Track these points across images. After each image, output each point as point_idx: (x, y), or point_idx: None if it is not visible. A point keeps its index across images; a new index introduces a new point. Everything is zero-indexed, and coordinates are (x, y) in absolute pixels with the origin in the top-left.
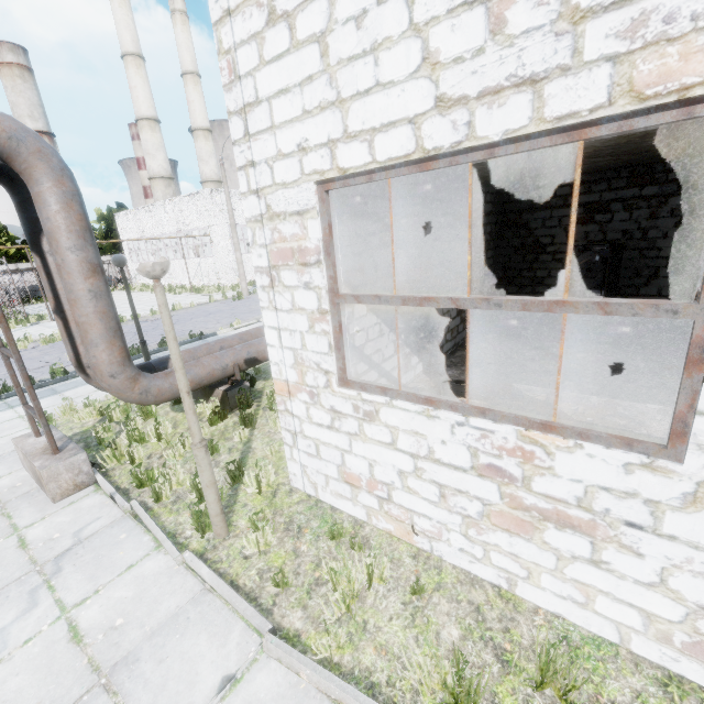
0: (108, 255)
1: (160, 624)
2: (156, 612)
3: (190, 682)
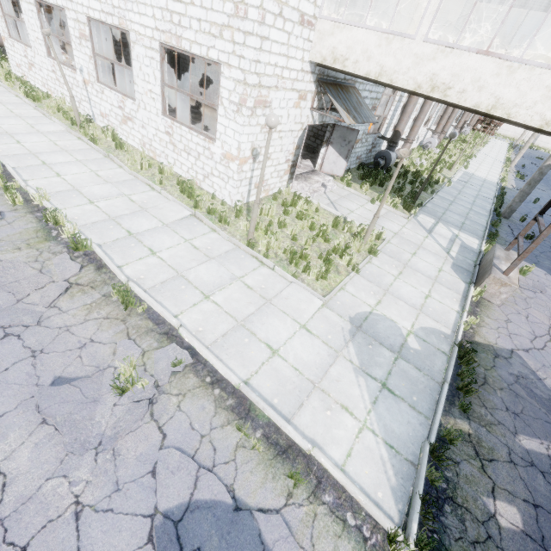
0: None
1: None
2: None
3: None
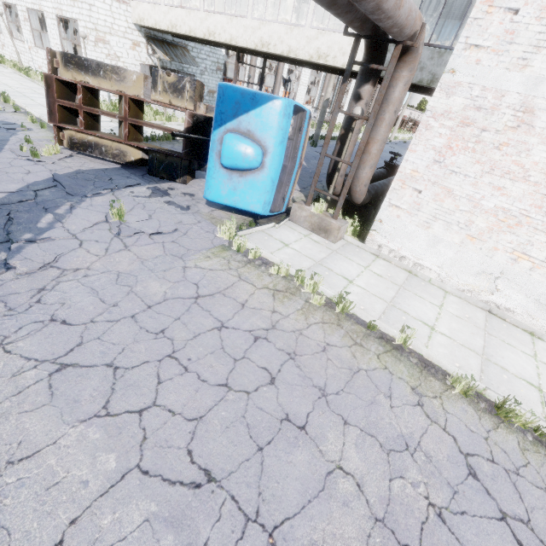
0: None
1: None
2: None
3: None
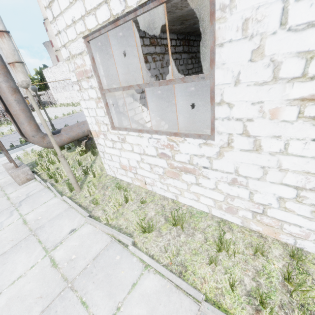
0: (43, 91)
1: (53, 217)
2: (52, 214)
3: (60, 231)
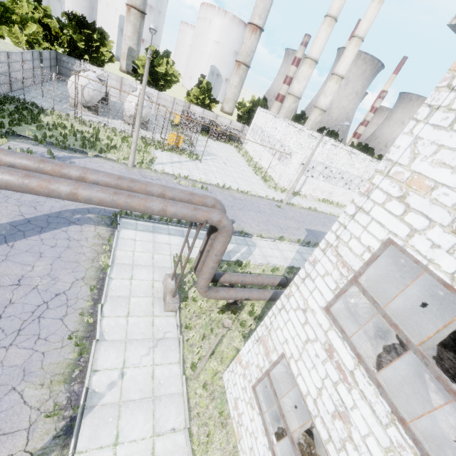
0: (242, 123)
1: (169, 393)
2: (170, 388)
3: (167, 420)
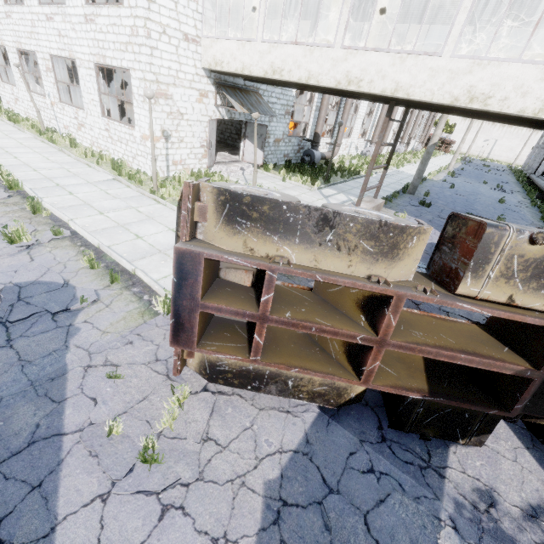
0: None
1: None
2: None
3: None
